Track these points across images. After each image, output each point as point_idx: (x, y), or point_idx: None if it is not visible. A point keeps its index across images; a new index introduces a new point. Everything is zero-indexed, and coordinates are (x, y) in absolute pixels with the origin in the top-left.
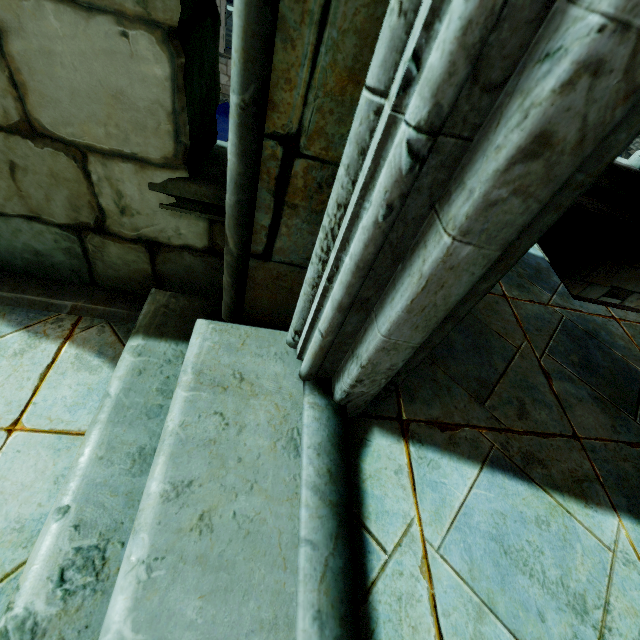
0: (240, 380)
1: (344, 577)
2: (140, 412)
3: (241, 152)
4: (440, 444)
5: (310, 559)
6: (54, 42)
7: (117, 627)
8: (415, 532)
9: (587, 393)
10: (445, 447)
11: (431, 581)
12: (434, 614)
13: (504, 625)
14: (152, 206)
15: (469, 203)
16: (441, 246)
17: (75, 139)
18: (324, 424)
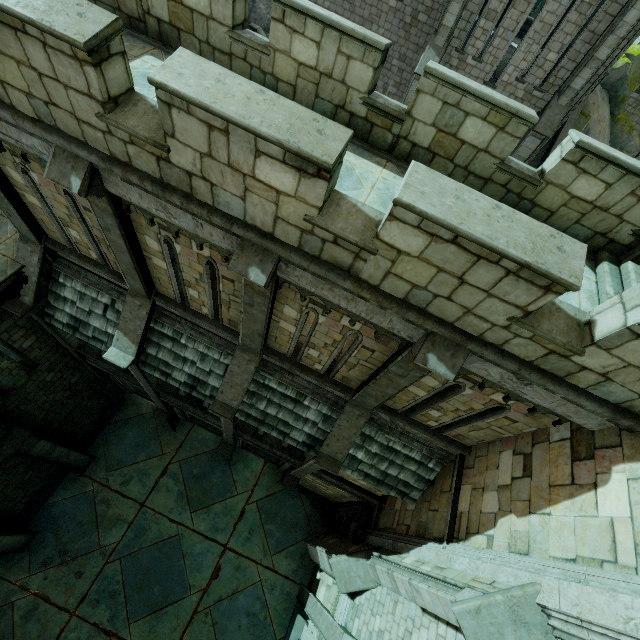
0: None
1: None
2: (614, 276)
3: None
4: None
5: None
6: None
7: None
8: None
9: None
10: None
11: None
12: None
13: None
14: (625, 233)
15: None
16: None
17: (626, 219)
18: None
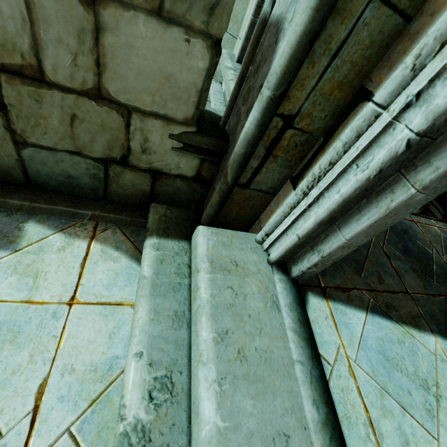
0: (236, 266)
1: (321, 380)
2: (168, 288)
3: (260, 124)
4: (344, 300)
5: (302, 371)
6: (137, 40)
7: (213, 420)
8: (342, 352)
9: (409, 267)
10: (347, 302)
11: (355, 379)
12: (360, 397)
13: (394, 399)
14: (166, 148)
15: (435, 174)
16: (408, 194)
17: (128, 102)
18: (289, 291)
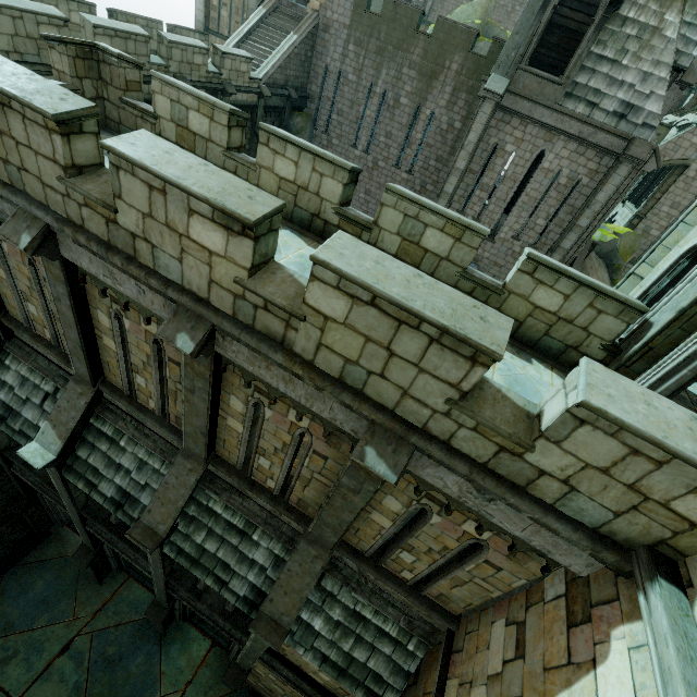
0: None
1: None
2: None
3: (640, 347)
4: None
5: None
6: (606, 320)
7: None
8: None
9: None
10: None
11: None
12: None
13: None
14: (595, 347)
15: (691, 367)
16: (685, 372)
17: (592, 332)
18: None
